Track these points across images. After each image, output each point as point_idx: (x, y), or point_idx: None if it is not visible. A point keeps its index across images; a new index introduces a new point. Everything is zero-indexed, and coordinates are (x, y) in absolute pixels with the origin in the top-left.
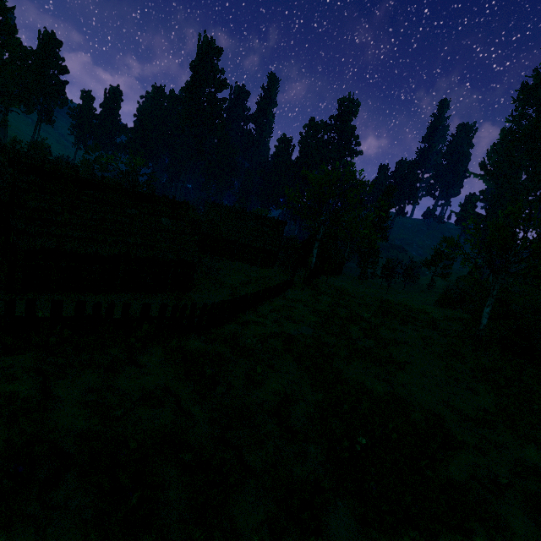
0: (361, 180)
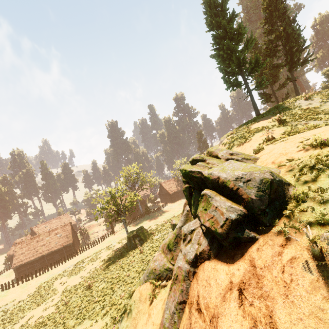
0: (131, 170)
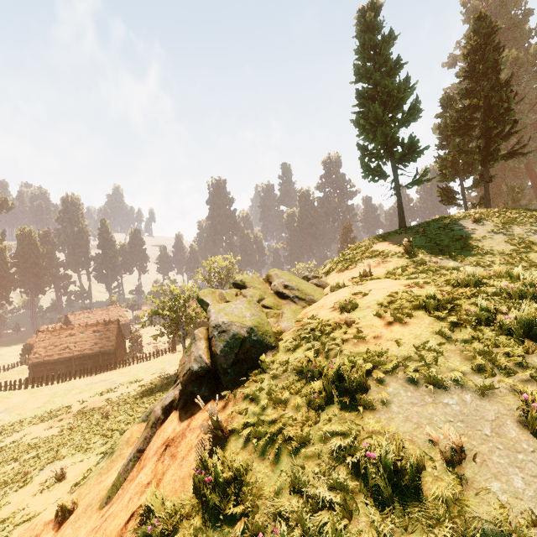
0: (221, 264)
